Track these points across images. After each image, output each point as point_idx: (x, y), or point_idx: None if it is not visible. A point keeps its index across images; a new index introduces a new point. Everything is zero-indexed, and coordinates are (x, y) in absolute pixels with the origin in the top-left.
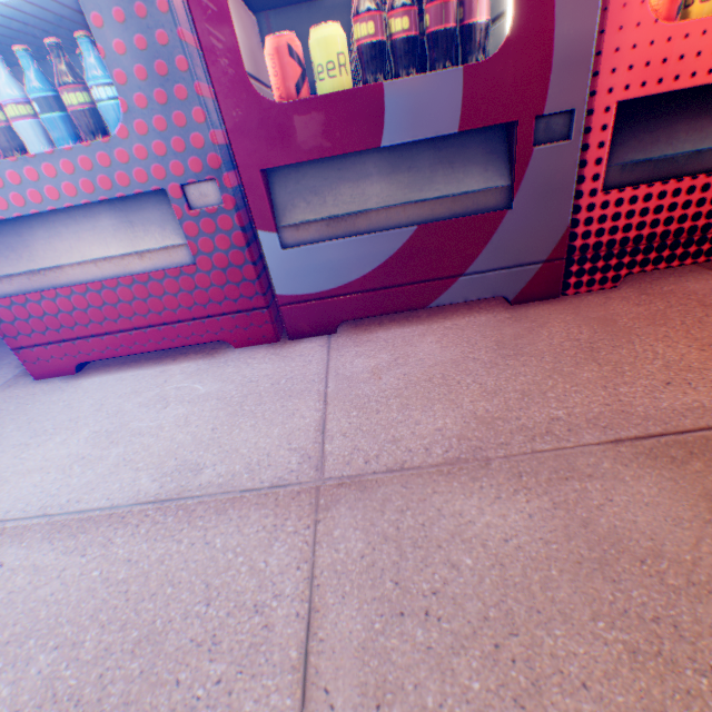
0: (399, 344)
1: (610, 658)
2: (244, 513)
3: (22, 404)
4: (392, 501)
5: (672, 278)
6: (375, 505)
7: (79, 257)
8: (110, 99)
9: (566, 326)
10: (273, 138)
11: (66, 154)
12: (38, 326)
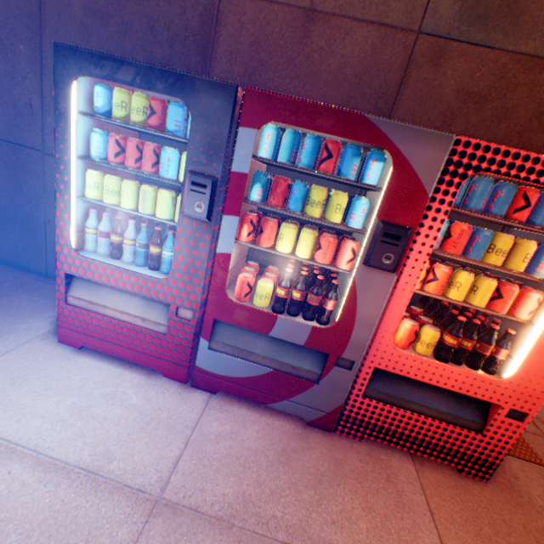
0: (240, 421)
1: None
2: (120, 498)
3: (47, 358)
4: (182, 526)
5: (390, 450)
6: (175, 524)
7: (117, 306)
8: (169, 256)
9: (320, 456)
10: (225, 310)
11: (138, 275)
12: (78, 322)
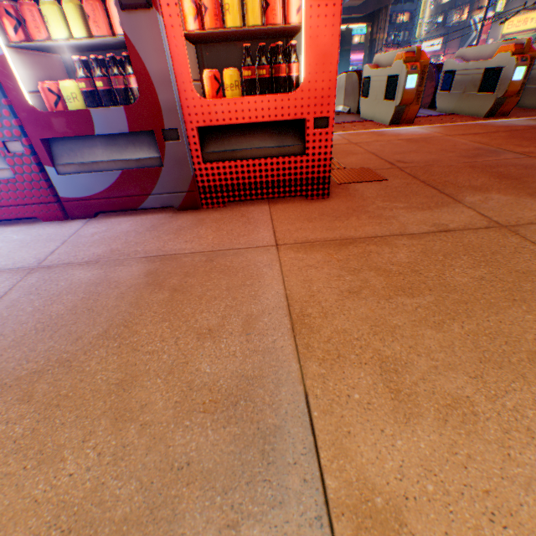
0: (116, 224)
1: (77, 299)
2: (3, 275)
3: None
4: (56, 271)
5: (251, 205)
6: (50, 272)
7: None
8: None
9: (186, 221)
10: (44, 126)
11: None
12: None
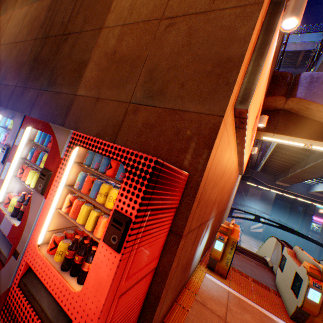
0: None
1: None
2: None
3: None
4: None
5: None
6: None
7: None
8: None
9: None
10: None
11: None
12: None
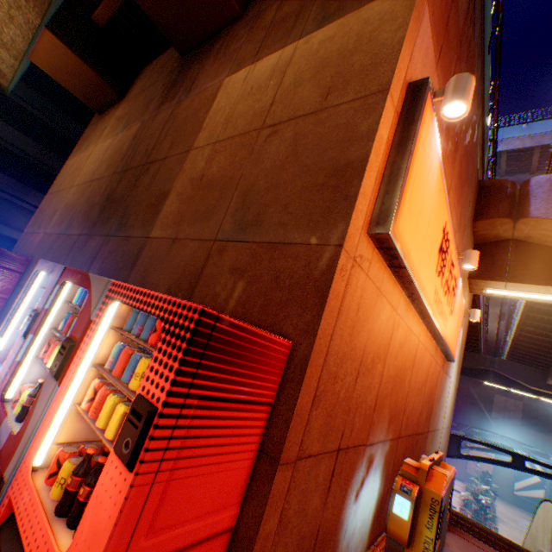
0: None
1: None
2: None
3: None
4: None
5: None
6: None
7: None
8: None
9: None
10: None
11: None
12: None
